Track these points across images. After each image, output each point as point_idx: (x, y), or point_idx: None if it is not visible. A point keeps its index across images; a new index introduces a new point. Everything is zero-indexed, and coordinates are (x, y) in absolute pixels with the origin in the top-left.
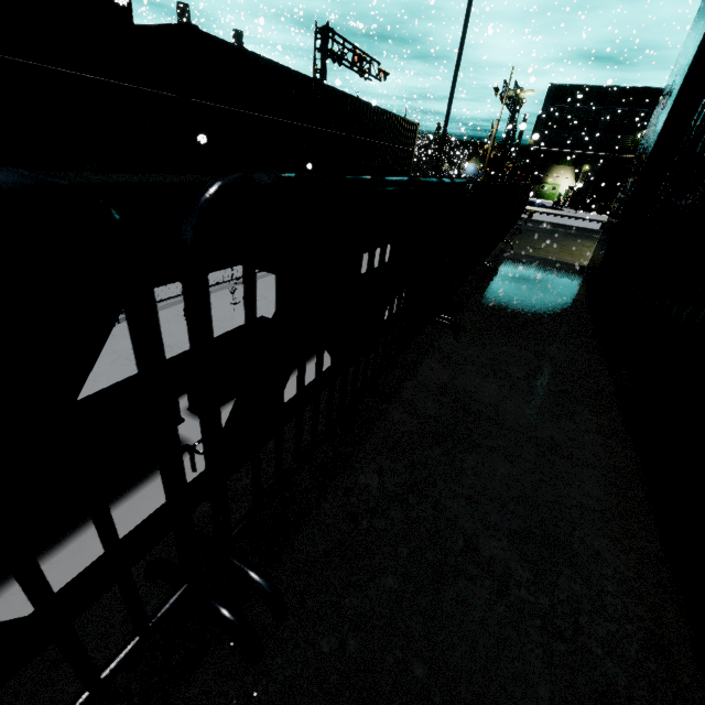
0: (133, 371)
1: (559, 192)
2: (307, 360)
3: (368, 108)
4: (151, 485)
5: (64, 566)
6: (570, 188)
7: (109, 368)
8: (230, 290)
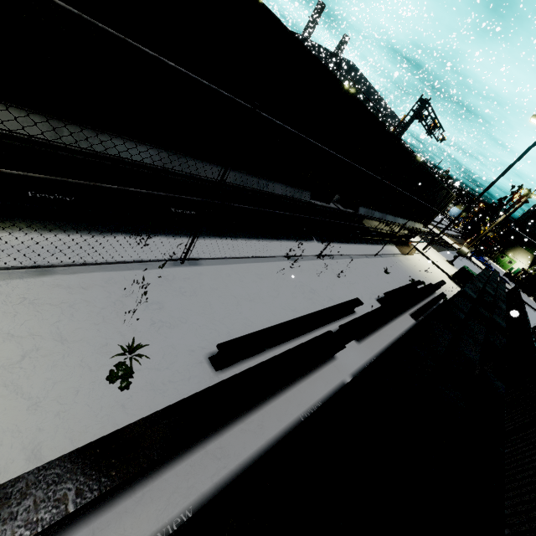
0: (304, 298)
1: (512, 266)
2: (371, 333)
3: (438, 184)
4: (327, 367)
5: (311, 386)
6: (523, 271)
7: (295, 290)
8: (329, 261)
